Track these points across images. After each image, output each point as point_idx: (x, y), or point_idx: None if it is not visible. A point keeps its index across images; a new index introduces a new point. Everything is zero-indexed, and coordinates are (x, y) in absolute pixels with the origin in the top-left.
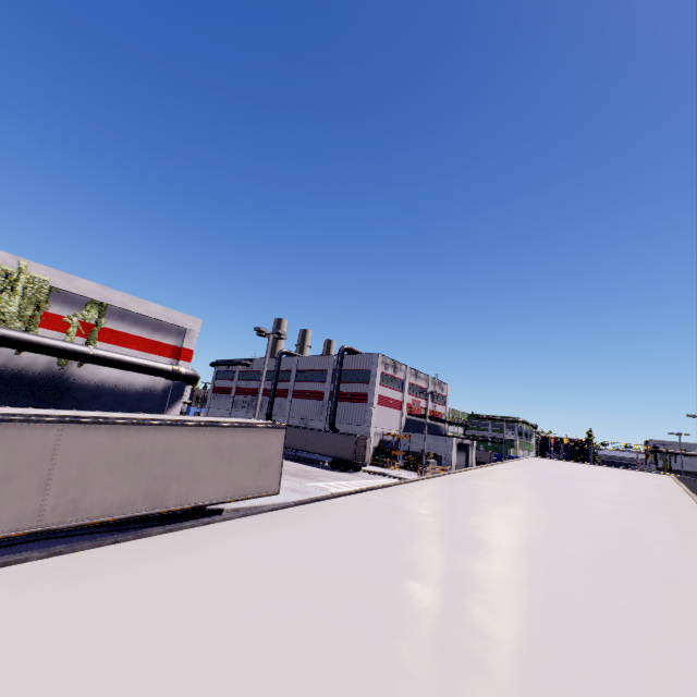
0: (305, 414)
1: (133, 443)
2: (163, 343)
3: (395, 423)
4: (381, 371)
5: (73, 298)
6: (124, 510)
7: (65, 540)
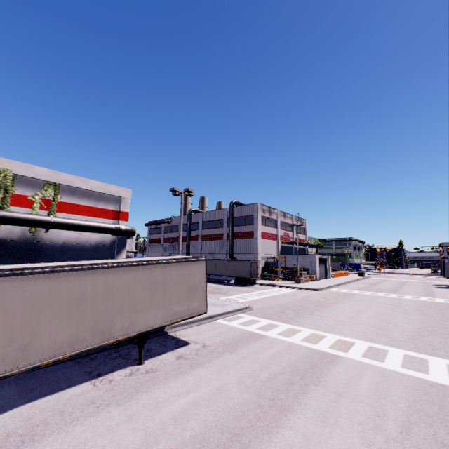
0: (212, 250)
1: (74, 288)
2: (106, 209)
3: (274, 249)
4: (261, 215)
5: (32, 182)
6: (75, 347)
7: (33, 374)
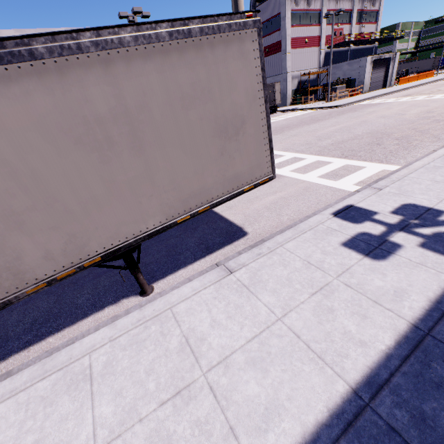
0: None
1: None
2: None
3: (313, 61)
4: (291, 10)
5: None
6: None
7: None
